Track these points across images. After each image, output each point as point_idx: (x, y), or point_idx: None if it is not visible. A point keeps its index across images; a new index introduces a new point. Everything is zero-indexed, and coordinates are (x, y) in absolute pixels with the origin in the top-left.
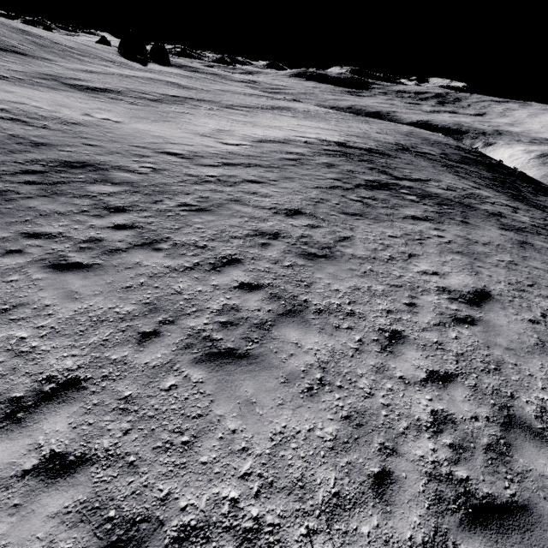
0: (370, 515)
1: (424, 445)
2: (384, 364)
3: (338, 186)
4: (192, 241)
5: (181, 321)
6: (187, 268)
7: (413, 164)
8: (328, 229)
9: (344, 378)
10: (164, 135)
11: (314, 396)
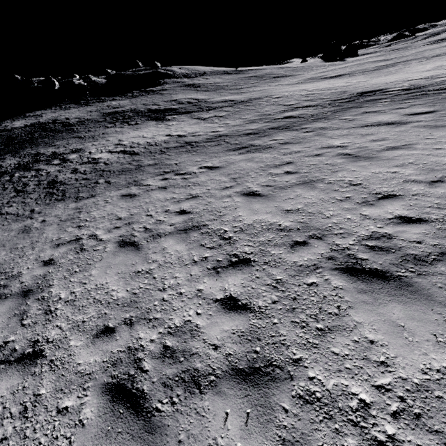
0: None
1: None
2: None
3: None
4: None
5: None
6: None
7: None
8: None
9: None
10: (400, 77)
11: None
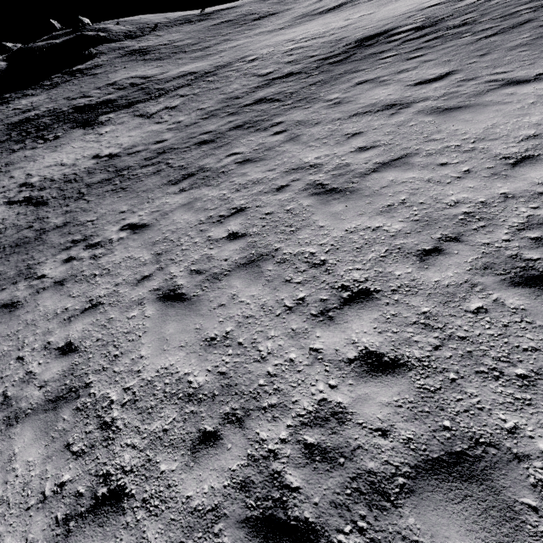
0: None
1: None
2: None
3: None
4: (487, 27)
5: (502, 47)
6: (491, 35)
7: None
8: None
9: None
10: (415, 2)
11: None
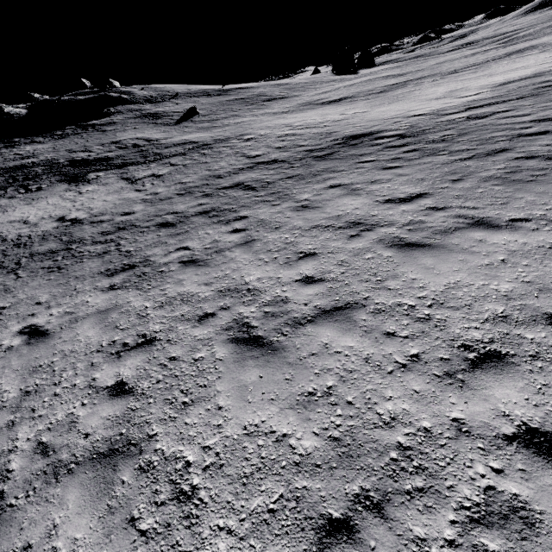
0: None
1: None
2: None
3: None
4: (463, 148)
5: (475, 175)
6: (466, 158)
7: None
8: None
9: None
10: (404, 108)
11: None
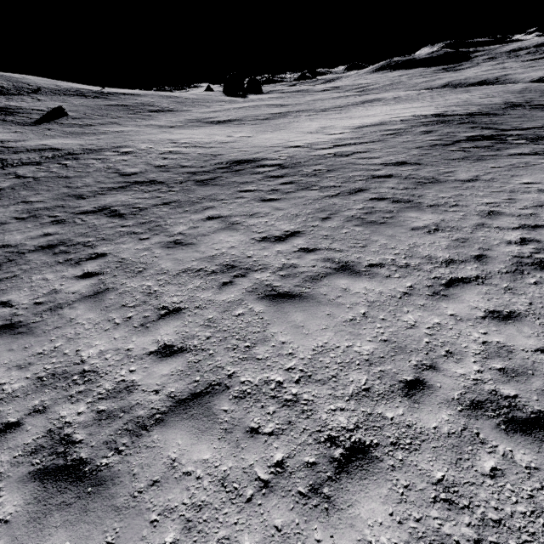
0: (472, 265)
1: (512, 248)
2: (483, 223)
3: (438, 144)
4: (331, 185)
5: (341, 213)
6: (333, 195)
7: (525, 117)
8: (432, 169)
9: (452, 228)
10: (284, 138)
11: (432, 234)
